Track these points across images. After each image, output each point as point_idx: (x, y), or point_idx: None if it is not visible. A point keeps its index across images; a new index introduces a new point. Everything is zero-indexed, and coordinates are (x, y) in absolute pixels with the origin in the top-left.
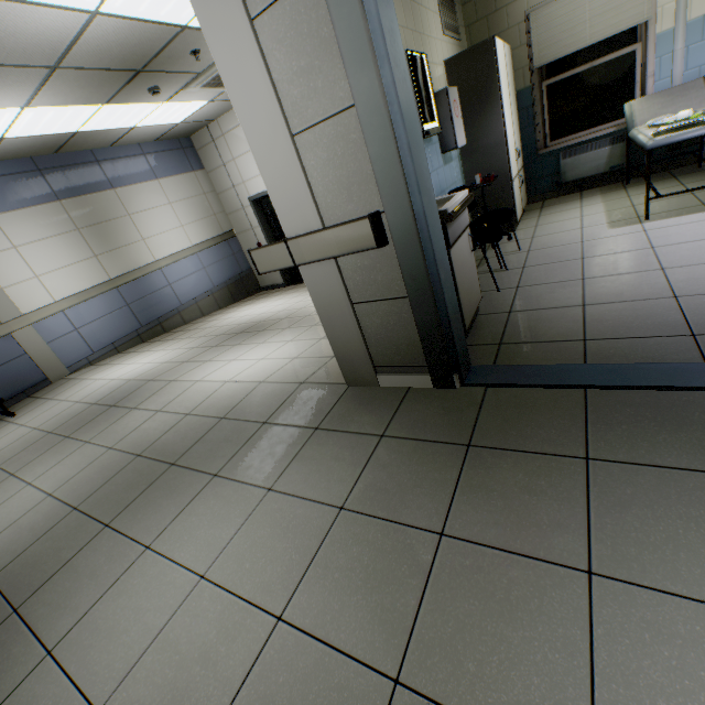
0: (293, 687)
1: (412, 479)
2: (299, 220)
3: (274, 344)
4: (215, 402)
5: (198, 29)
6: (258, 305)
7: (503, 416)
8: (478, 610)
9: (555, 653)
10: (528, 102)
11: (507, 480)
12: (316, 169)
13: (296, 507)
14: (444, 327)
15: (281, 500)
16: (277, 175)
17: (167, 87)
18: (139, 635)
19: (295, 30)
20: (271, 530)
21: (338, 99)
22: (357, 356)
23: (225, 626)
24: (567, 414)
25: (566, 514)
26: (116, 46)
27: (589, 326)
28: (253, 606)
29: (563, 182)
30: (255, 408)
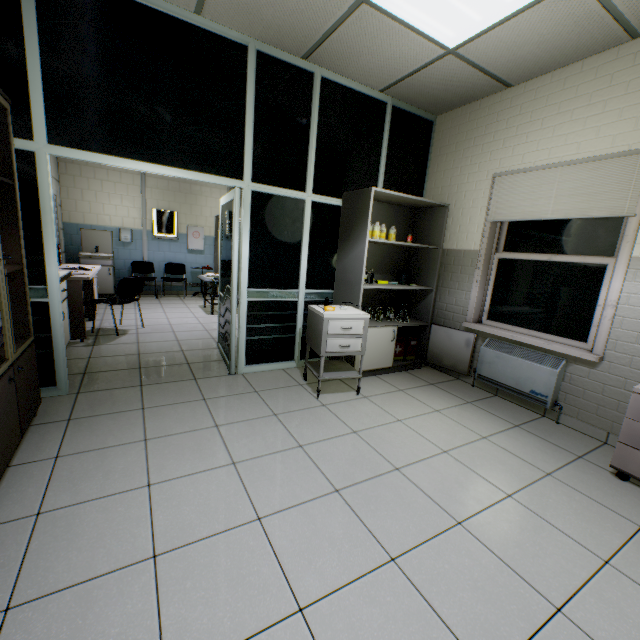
0: None
1: None
2: None
3: None
4: None
5: None
6: None
7: None
8: None
9: None
10: None
11: None
12: None
13: None
14: None
15: None
16: None
17: None
18: None
19: None
20: None
21: None
22: None
23: None
24: None
25: None
26: None
27: None
28: None
29: None
30: None
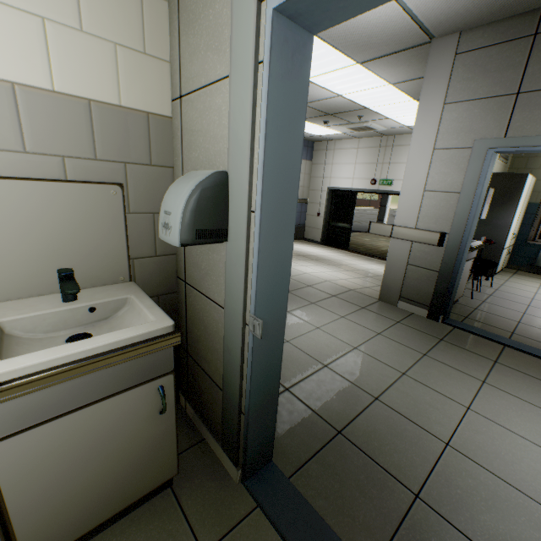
0: (364, 362)
1: (412, 338)
2: (405, 220)
3: (327, 269)
4: (302, 278)
5: (371, 110)
6: (305, 246)
7: (460, 338)
8: (437, 373)
9: (463, 389)
10: (533, 211)
11: (457, 353)
12: (427, 206)
13: (357, 326)
14: (448, 291)
15: (349, 321)
16: (407, 200)
17: (332, 122)
18: (295, 331)
19: (450, 160)
20: (346, 327)
21: (453, 188)
22: (394, 288)
23: (332, 341)
24: (492, 349)
25: (480, 369)
26: (332, 105)
27: (517, 329)
28: (343, 342)
29: (536, 265)
30: (326, 288)
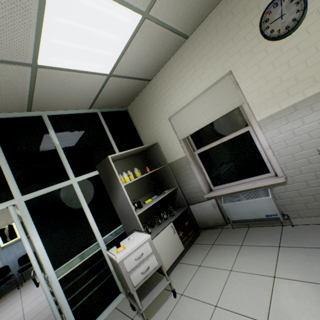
0: None
1: None
2: None
3: None
4: None
5: None
6: None
7: None
8: None
9: None
10: None
11: None
12: None
13: None
14: None
15: None
16: None
17: None
18: None
19: None
20: None
21: None
22: None
23: None
24: None
25: None
26: None
27: None
28: None
29: None
30: None
